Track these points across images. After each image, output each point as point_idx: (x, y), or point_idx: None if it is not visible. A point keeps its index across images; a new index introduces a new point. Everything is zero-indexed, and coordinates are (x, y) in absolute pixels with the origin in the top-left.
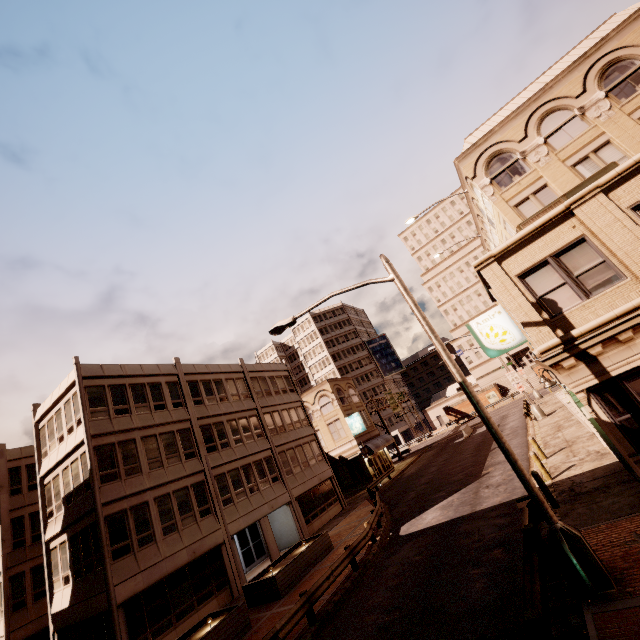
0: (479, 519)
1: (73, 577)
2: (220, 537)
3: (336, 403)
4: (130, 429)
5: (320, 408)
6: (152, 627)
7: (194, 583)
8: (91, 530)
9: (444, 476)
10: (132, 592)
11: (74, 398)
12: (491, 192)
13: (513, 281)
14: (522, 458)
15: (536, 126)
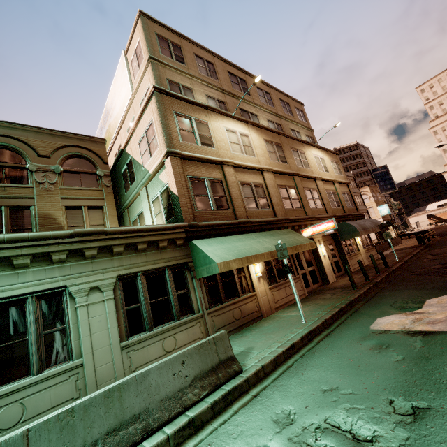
0: None
1: None
2: None
3: (372, 199)
4: None
5: None
6: None
7: None
8: None
9: None
10: None
11: None
12: None
13: None
14: None
15: None
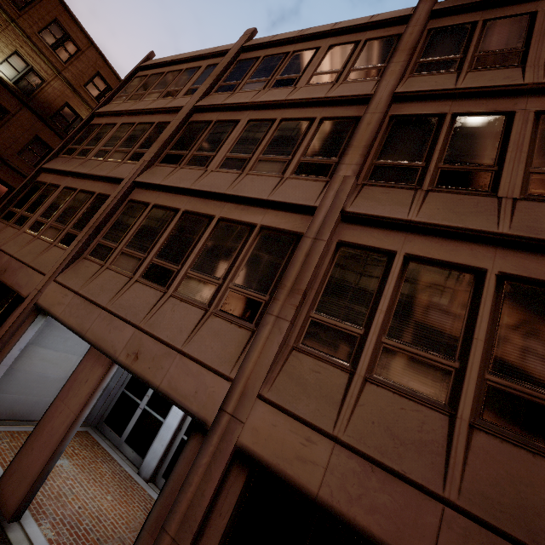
0: None
1: None
2: (31, 287)
3: None
4: (119, 112)
5: None
6: None
7: None
8: None
9: None
10: None
11: None
12: None
13: None
14: None
15: None
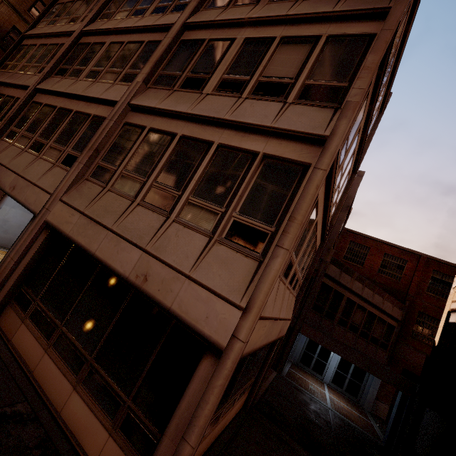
0: None
1: None
2: None
3: None
4: (39, 35)
5: None
6: None
7: None
8: None
9: None
10: None
11: None
12: None
13: None
14: None
15: None
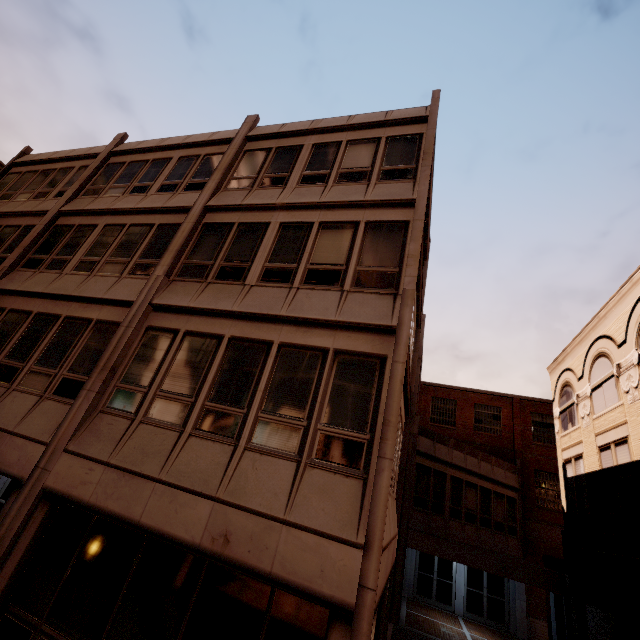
0: None
1: None
2: None
3: None
4: None
5: None
6: None
7: None
8: None
9: None
10: None
11: None
12: None
13: None
14: None
15: None
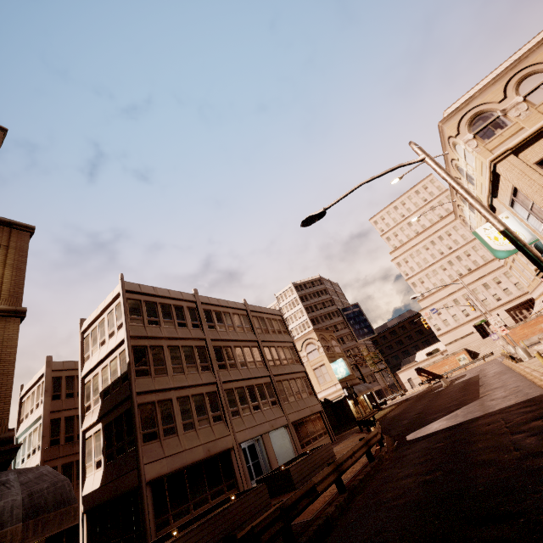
0: (497, 414)
1: (105, 461)
2: (230, 442)
3: (322, 350)
4: (159, 337)
5: (307, 354)
6: (173, 510)
7: (208, 479)
8: (125, 416)
9: (435, 406)
10: (158, 473)
11: (117, 308)
12: (475, 145)
13: (532, 168)
14: (522, 380)
15: (514, 88)
